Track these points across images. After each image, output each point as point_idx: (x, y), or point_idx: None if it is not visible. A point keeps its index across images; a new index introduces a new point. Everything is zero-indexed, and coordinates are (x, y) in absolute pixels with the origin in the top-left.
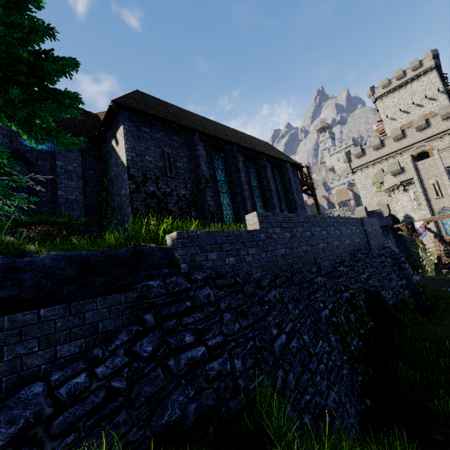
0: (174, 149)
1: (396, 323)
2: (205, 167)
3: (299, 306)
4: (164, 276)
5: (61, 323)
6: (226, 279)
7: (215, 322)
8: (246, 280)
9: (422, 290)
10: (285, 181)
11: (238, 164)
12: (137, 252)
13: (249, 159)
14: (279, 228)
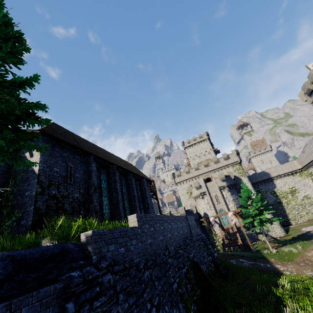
0: (75, 164)
1: (211, 288)
2: (95, 178)
3: (161, 283)
4: (80, 267)
5: None
6: (119, 265)
7: (113, 303)
8: (131, 265)
9: (219, 263)
10: (142, 190)
11: (116, 177)
12: (62, 248)
13: (122, 174)
14: (148, 225)
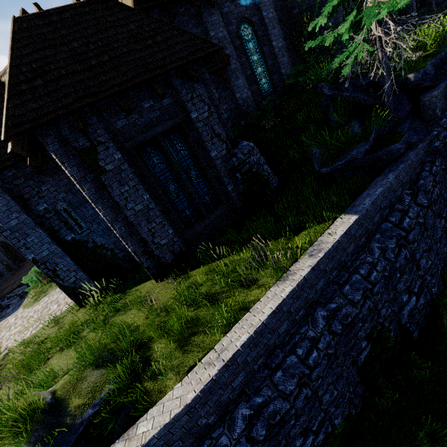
0: None
1: None
2: None
3: None
4: None
5: (446, 91)
6: None
7: None
8: None
9: None
10: None
11: None
12: None
13: None
14: None
